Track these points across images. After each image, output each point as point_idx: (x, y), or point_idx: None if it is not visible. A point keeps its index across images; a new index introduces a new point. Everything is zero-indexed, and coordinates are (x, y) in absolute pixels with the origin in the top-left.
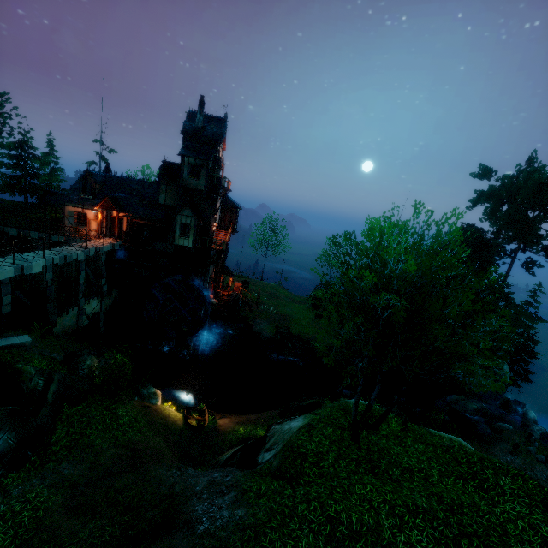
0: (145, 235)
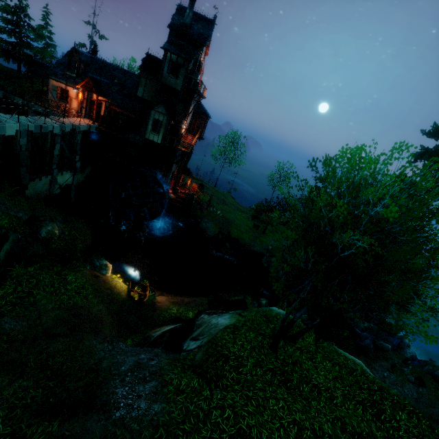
0: (119, 123)
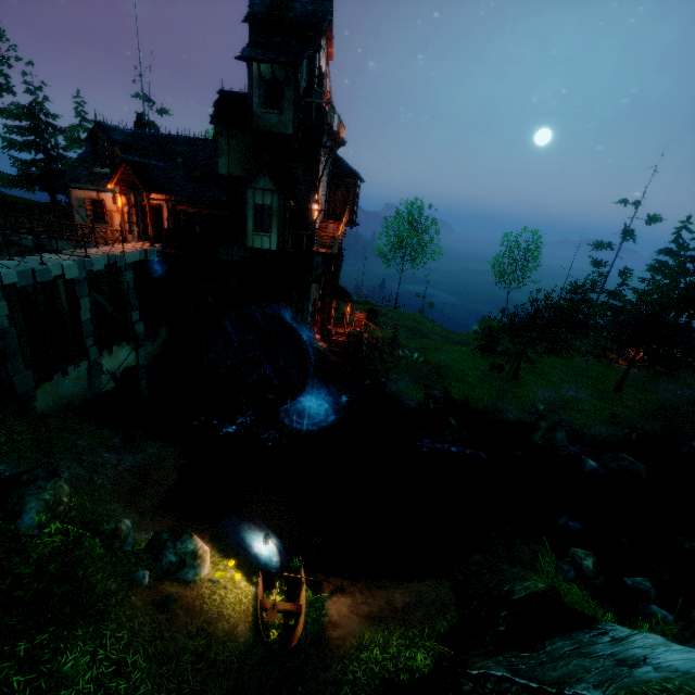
0: (197, 234)
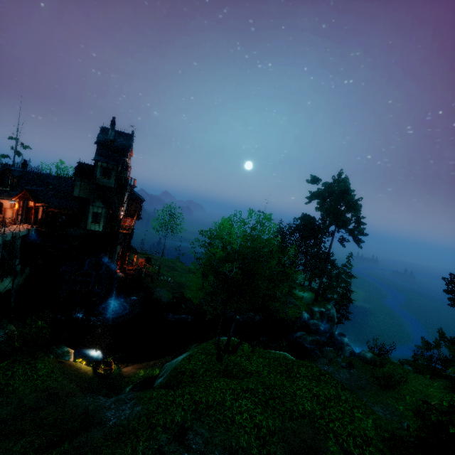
0: (59, 222)
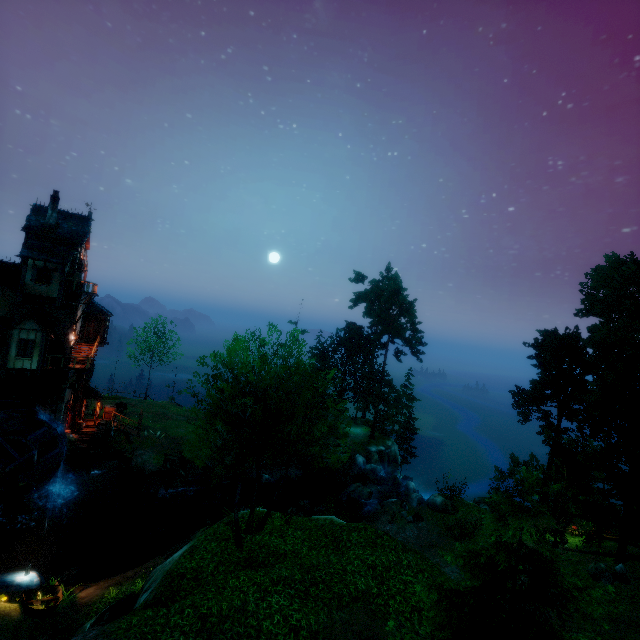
0: None
